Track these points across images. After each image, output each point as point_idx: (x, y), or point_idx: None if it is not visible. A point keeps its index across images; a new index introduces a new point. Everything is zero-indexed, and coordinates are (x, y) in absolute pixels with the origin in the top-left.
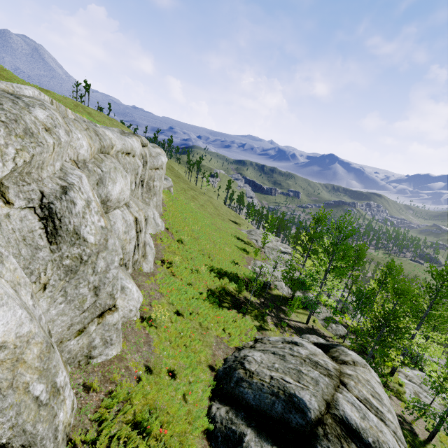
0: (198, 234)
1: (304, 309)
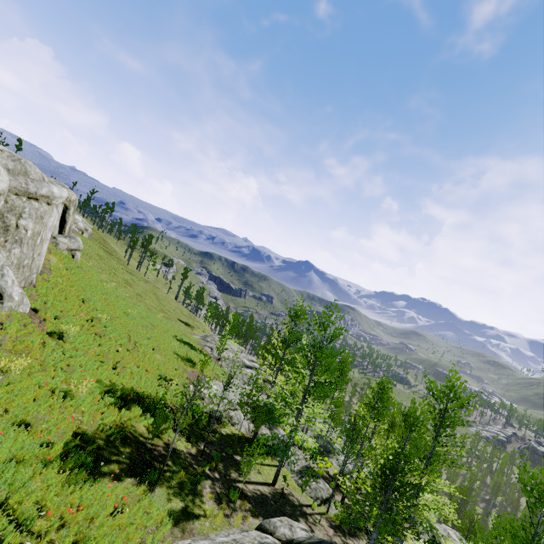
0: (106, 328)
1: (271, 457)
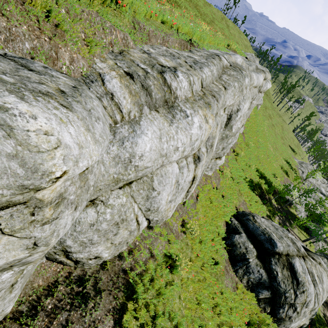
0: (260, 145)
1: (308, 235)
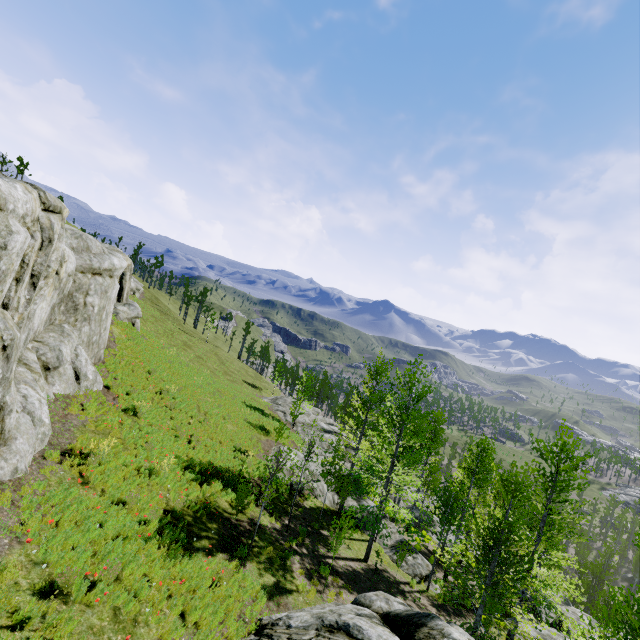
0: (175, 400)
1: (361, 531)
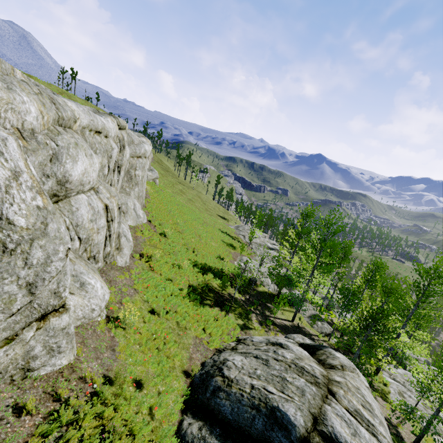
0: (183, 228)
1: (290, 306)
